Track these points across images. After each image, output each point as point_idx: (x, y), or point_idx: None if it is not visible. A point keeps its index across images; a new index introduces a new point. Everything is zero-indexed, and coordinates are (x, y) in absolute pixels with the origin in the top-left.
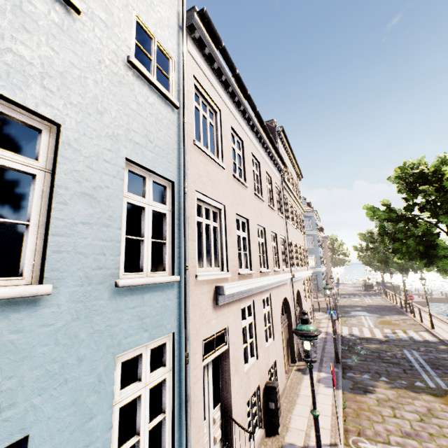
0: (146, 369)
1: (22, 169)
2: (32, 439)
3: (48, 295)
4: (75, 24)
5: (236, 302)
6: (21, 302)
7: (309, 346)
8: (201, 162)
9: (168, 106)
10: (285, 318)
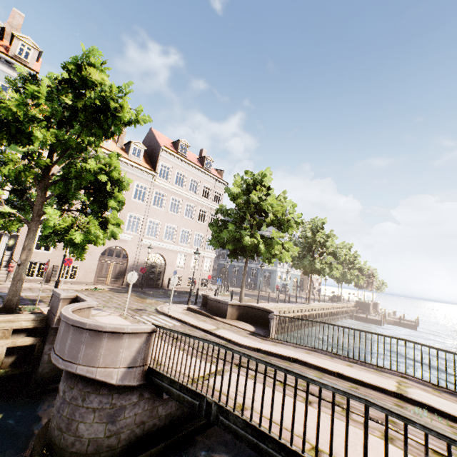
0: None
1: None
2: None
3: None
4: None
5: None
6: None
7: None
8: None
9: None
10: (121, 260)
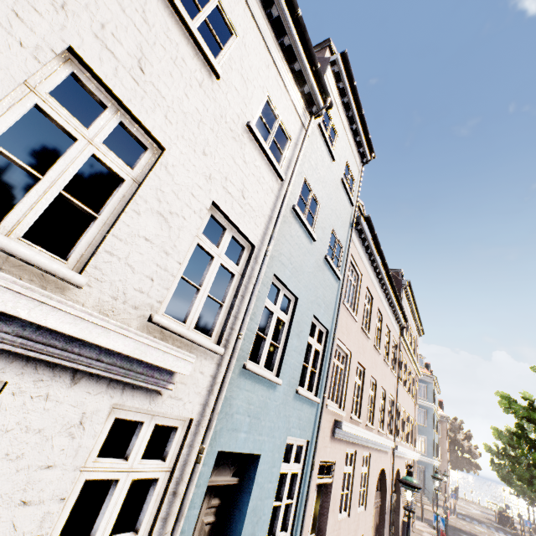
0: (293, 457)
1: (283, 320)
2: (261, 457)
3: (281, 385)
4: (312, 247)
5: (344, 443)
6: (273, 384)
7: (410, 497)
8: (344, 316)
9: (335, 279)
10: (378, 496)
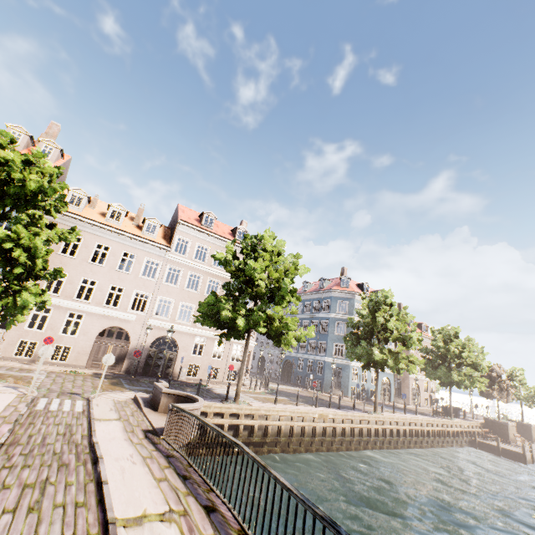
0: None
1: None
2: None
3: None
4: None
5: None
6: None
7: None
8: None
9: None
10: (123, 342)
